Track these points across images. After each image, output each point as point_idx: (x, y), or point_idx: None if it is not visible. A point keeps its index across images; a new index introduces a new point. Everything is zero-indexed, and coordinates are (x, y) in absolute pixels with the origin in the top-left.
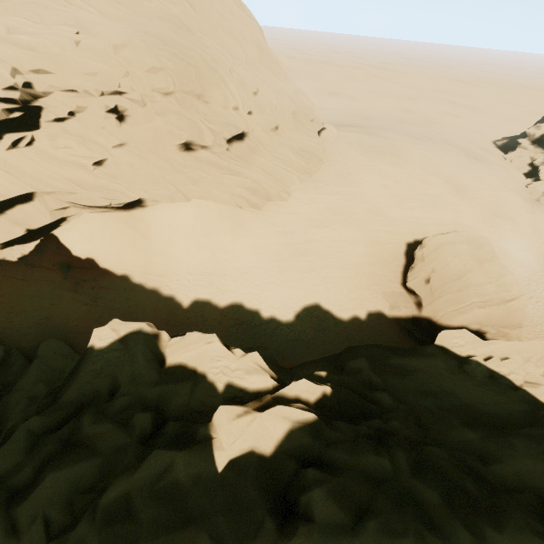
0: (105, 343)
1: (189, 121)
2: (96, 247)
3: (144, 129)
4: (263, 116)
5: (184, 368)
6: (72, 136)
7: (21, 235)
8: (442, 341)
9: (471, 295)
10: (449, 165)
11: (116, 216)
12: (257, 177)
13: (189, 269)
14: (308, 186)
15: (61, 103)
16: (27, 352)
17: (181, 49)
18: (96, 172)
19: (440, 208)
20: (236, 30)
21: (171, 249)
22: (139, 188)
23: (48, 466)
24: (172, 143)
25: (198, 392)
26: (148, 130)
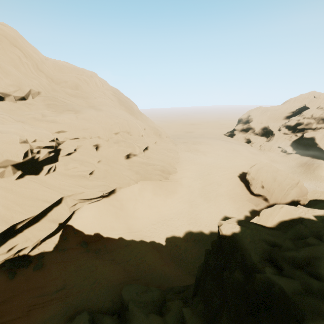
0: (238, 228)
1: (129, 143)
2: (98, 224)
3: (108, 151)
4: (150, 138)
5: (285, 222)
6: (76, 161)
7: (55, 228)
8: (311, 197)
9: (284, 185)
10: (223, 144)
11: (104, 201)
12: (161, 164)
13: (151, 221)
14: (181, 164)
15: (70, 145)
16: (100, 312)
17: (118, 114)
18: (90, 178)
19: (237, 159)
20: (129, 106)
21: (136, 213)
22: (113, 182)
23: (320, 270)
24: (123, 155)
25: (308, 224)
26: (110, 151)
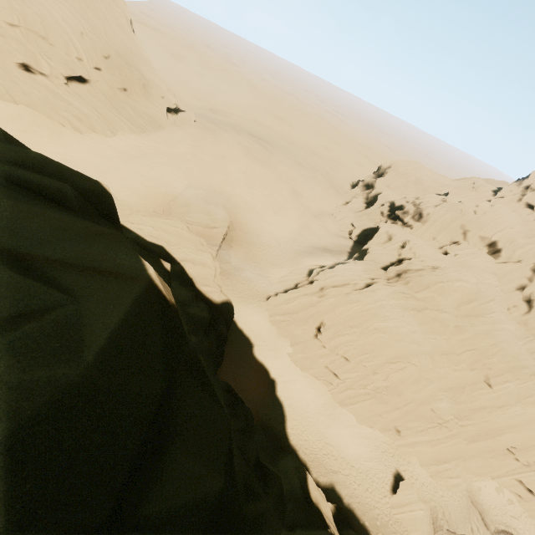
0: None
1: (26, 50)
2: None
3: None
4: (111, 76)
5: None
6: None
7: None
8: None
9: (187, 216)
10: (274, 169)
11: None
12: (86, 111)
13: None
14: (136, 136)
15: None
16: None
17: (32, 2)
18: None
19: (234, 184)
20: (100, 10)
21: None
22: None
23: None
24: (11, 59)
25: None
26: None
